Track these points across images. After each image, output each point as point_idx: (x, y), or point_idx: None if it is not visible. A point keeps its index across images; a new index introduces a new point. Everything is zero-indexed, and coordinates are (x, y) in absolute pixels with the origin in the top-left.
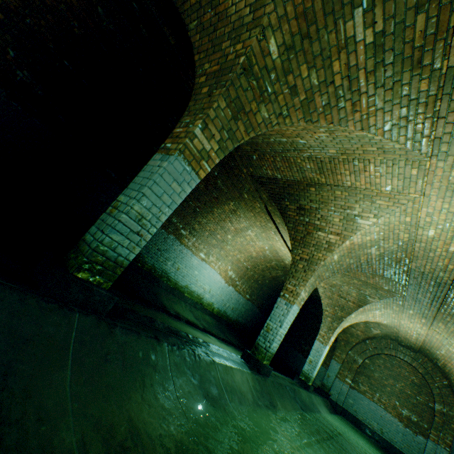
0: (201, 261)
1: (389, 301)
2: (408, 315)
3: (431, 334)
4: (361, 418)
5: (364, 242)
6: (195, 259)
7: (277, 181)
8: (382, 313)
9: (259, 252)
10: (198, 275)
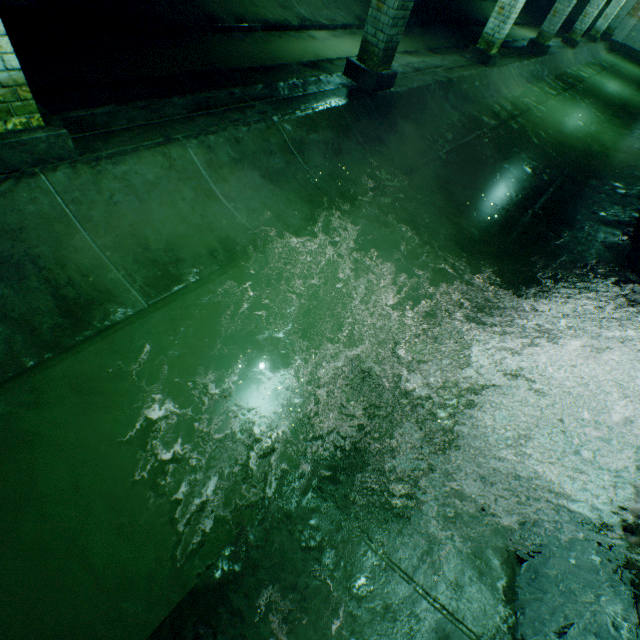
0: None
1: None
2: None
3: None
4: (636, 49)
5: None
6: None
7: None
8: None
9: None
10: None
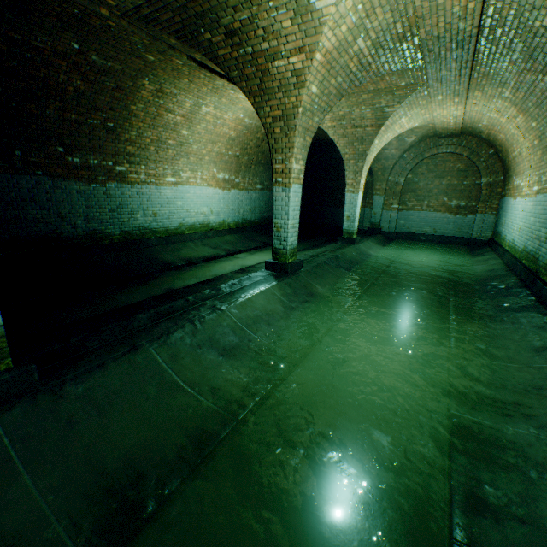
0: (175, 187)
1: (412, 100)
2: (438, 103)
3: (469, 110)
4: (414, 231)
5: (343, 40)
6: (166, 191)
7: (166, 2)
8: (410, 117)
9: (236, 127)
10: (184, 205)
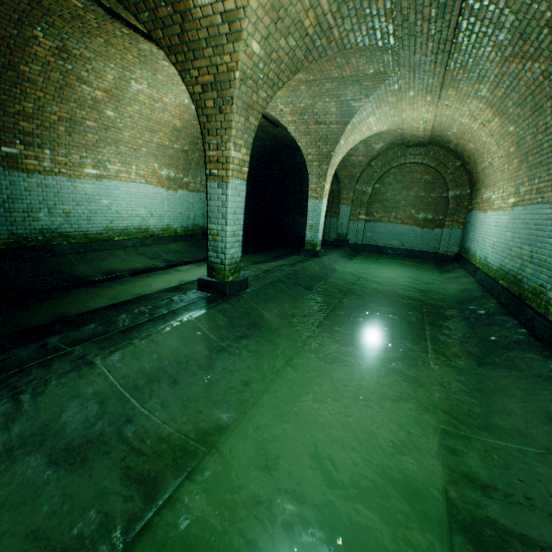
0: (99, 181)
1: (381, 94)
2: (409, 102)
3: (440, 114)
4: (382, 244)
5: None
6: (85, 185)
7: None
8: (378, 117)
9: (182, 115)
10: (113, 204)
